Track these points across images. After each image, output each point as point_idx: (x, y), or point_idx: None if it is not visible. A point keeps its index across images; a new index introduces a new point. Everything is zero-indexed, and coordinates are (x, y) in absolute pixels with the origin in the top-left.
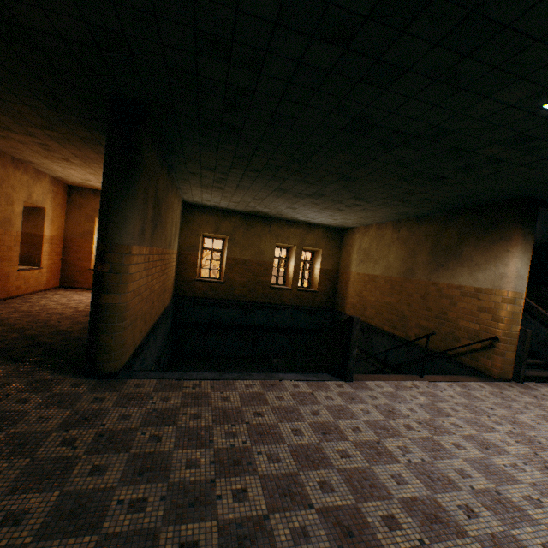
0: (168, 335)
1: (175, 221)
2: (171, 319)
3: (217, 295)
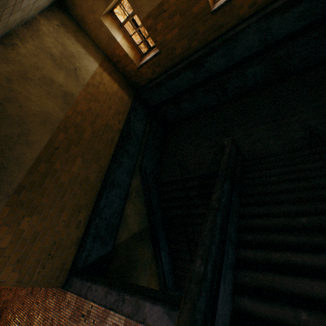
0: (148, 127)
1: (51, 67)
2: (143, 116)
3: (163, 68)
